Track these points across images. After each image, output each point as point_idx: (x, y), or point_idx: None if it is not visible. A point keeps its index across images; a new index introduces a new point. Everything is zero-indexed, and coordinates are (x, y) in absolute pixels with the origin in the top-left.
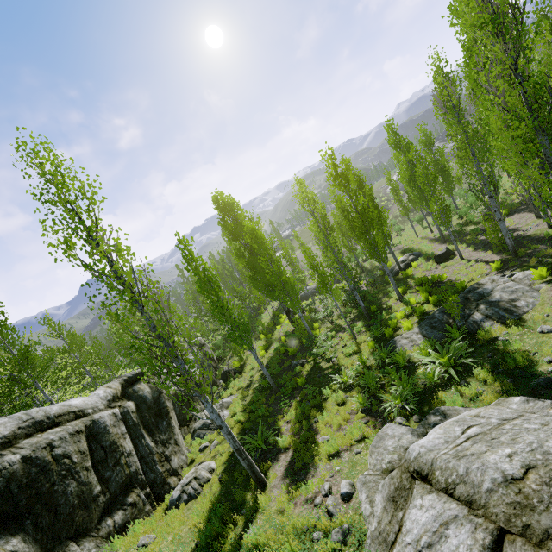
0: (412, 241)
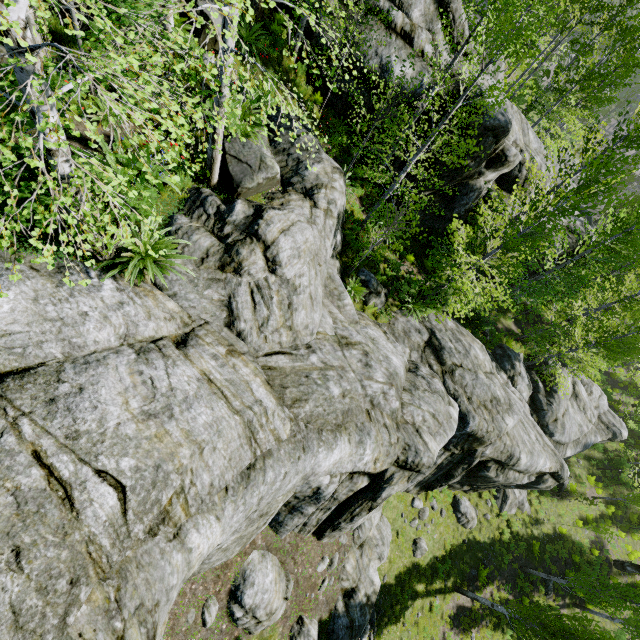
0: None
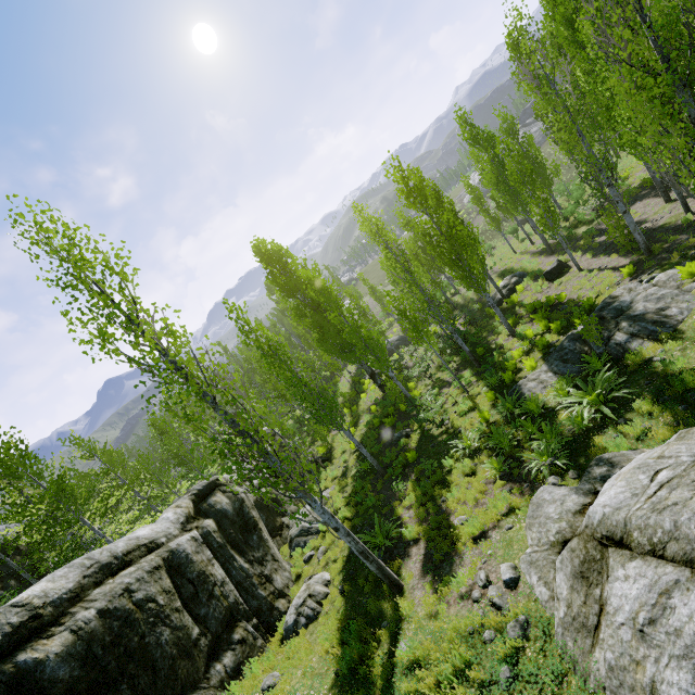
0: (510, 259)
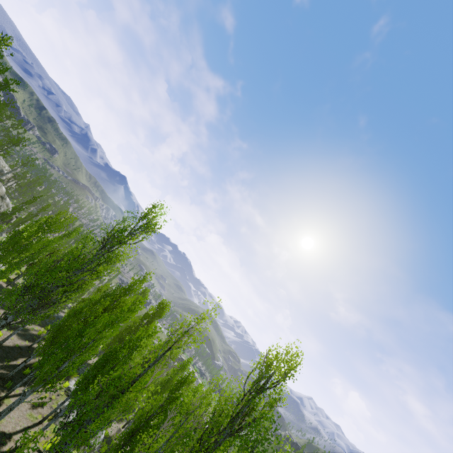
0: None
